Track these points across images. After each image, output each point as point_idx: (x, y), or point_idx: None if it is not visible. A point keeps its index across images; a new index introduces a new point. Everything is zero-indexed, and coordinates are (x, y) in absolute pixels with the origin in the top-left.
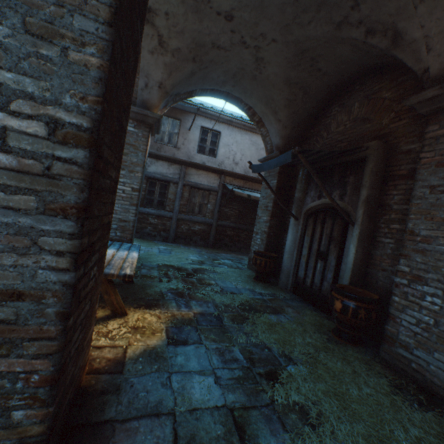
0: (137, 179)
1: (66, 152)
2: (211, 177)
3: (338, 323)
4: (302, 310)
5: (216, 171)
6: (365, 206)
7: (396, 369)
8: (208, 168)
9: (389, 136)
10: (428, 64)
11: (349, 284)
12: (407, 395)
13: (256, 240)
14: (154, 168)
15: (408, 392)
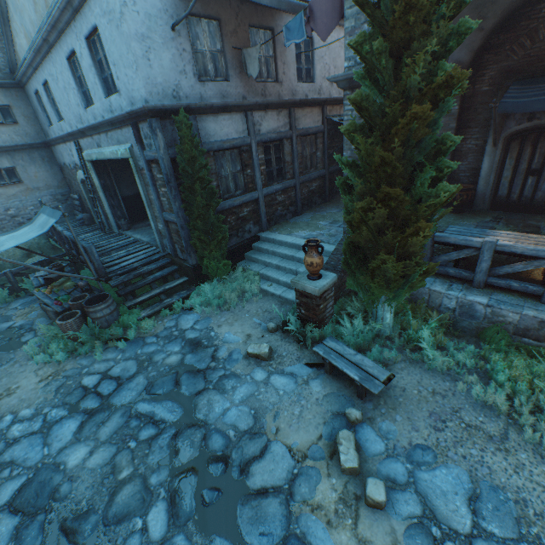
0: None
1: None
2: (315, 114)
3: None
4: (534, 219)
5: (319, 103)
6: None
7: None
8: (313, 103)
9: None
10: None
11: None
12: None
13: None
14: (265, 126)
15: None
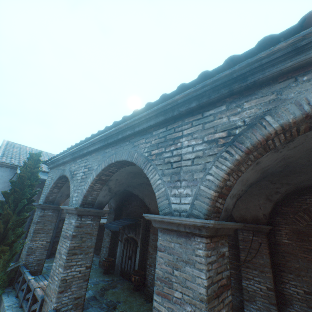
0: (50, 236)
1: (88, 270)
2: None
3: (134, 285)
4: (123, 283)
5: None
6: (141, 240)
7: (147, 295)
8: None
9: None
10: (150, 206)
11: (137, 269)
12: (147, 301)
13: (103, 251)
14: None
15: (148, 300)
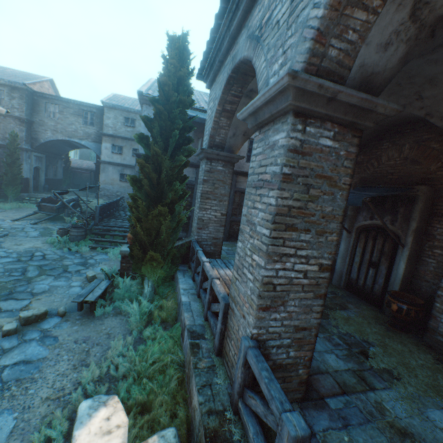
0: (225, 206)
1: (323, 274)
2: None
3: (393, 318)
4: (360, 306)
5: None
6: (414, 234)
7: (435, 349)
8: None
9: (435, 181)
10: None
11: (398, 289)
12: None
13: None
14: None
15: None
